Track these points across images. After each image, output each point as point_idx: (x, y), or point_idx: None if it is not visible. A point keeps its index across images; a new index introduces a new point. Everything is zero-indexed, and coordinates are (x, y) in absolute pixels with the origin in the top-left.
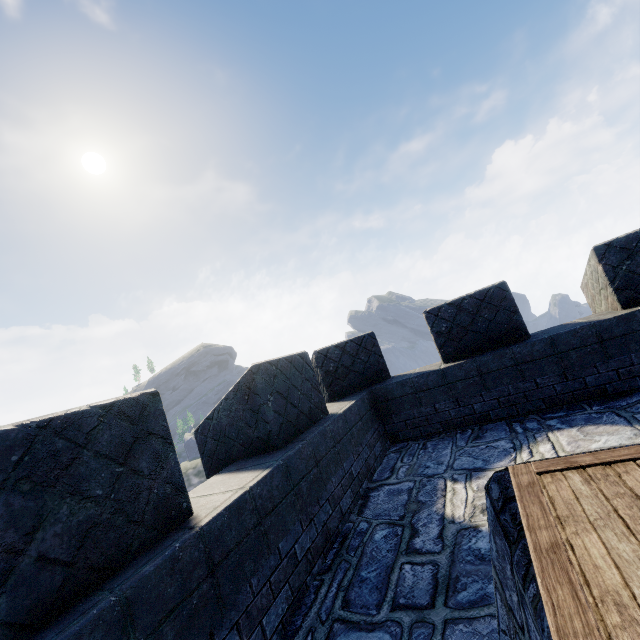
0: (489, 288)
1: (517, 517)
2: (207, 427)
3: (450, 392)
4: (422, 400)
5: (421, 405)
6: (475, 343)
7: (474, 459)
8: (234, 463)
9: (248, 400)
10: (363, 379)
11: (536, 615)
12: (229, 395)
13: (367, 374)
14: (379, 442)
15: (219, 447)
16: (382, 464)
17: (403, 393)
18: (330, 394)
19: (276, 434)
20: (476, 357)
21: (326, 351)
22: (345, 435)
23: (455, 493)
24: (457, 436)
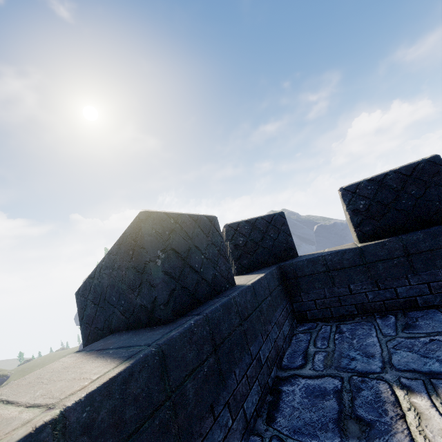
0: (418, 162)
1: None
2: (88, 287)
3: (368, 272)
4: (335, 279)
5: (333, 284)
6: (398, 222)
7: (422, 357)
8: (108, 336)
9: (132, 255)
10: (271, 255)
11: None
12: (112, 249)
13: (275, 251)
14: (287, 320)
15: (98, 313)
16: (291, 346)
17: (314, 271)
18: (238, 267)
19: (163, 303)
20: (402, 235)
21: (236, 225)
22: (253, 311)
23: (421, 415)
24: (378, 322)
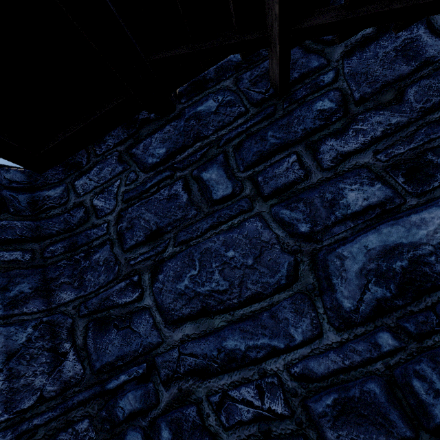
0: None
1: (39, 203)
2: None
3: None
4: None
5: None
6: None
7: None
8: None
9: None
10: None
11: (3, 273)
12: None
13: None
14: None
15: None
16: None
17: None
18: None
19: None
20: None
21: None
22: None
23: None
24: None
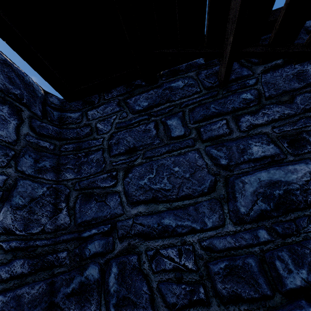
0: None
1: (64, 119)
2: None
3: None
4: None
5: None
6: None
7: None
8: None
9: None
10: None
11: (38, 152)
12: None
13: None
14: None
15: None
16: None
17: None
18: None
19: None
20: None
21: None
22: None
23: None
24: None
